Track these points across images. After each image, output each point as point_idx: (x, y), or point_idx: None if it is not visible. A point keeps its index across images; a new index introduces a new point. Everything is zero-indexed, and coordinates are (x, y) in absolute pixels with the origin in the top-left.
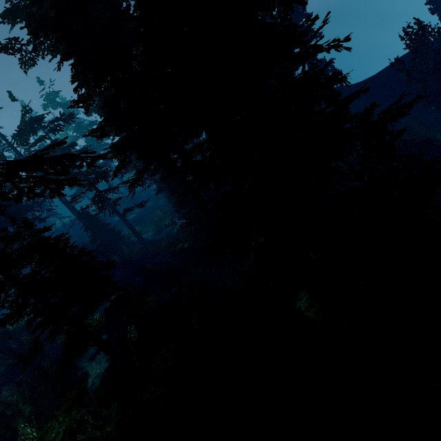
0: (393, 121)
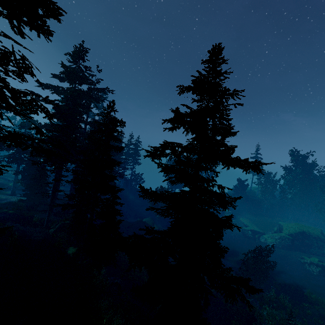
0: (119, 191)
